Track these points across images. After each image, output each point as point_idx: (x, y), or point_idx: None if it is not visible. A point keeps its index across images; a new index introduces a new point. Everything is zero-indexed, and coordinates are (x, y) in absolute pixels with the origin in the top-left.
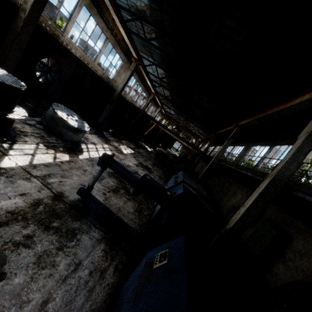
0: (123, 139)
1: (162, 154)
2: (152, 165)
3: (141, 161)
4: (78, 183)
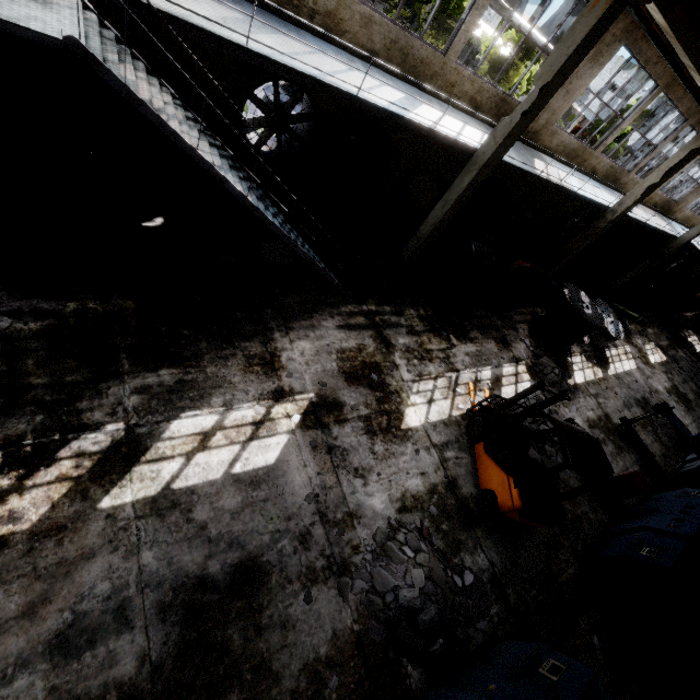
0: (649, 323)
1: None
2: (696, 394)
3: (676, 381)
4: (614, 407)
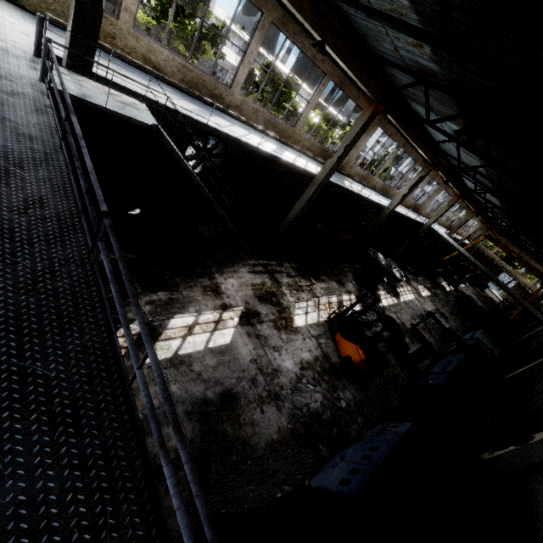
0: (418, 274)
1: (466, 299)
2: (450, 313)
3: (438, 306)
4: (406, 319)
